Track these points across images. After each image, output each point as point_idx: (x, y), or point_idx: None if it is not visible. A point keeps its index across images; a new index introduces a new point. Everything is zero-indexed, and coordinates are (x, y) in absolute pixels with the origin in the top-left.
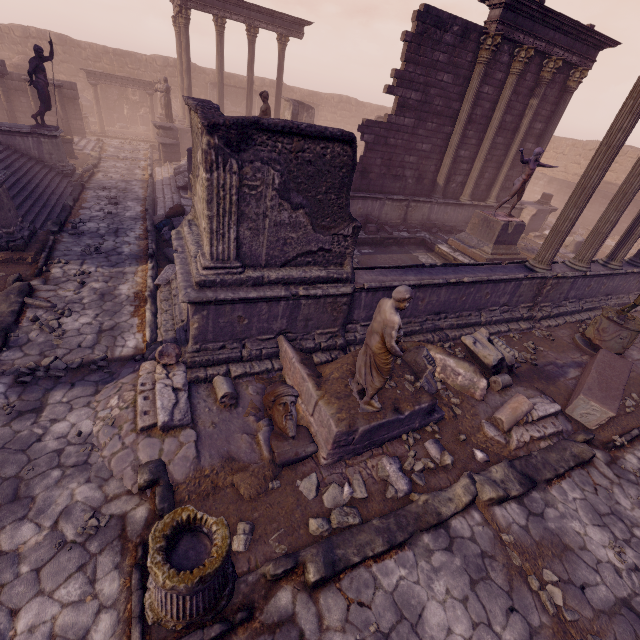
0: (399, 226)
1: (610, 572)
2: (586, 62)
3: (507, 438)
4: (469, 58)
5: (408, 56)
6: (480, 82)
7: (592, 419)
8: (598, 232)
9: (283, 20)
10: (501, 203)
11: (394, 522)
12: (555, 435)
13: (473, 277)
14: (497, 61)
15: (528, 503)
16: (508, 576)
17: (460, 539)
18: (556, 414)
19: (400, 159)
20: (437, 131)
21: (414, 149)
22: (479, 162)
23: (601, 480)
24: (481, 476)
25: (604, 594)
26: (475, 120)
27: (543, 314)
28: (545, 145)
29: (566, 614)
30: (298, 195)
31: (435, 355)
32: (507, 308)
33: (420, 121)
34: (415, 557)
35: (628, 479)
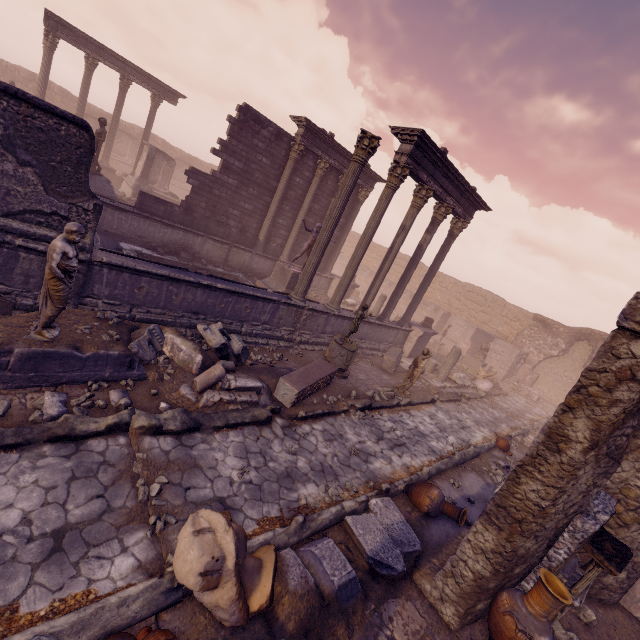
0: (217, 263)
1: (224, 483)
2: (368, 186)
3: (199, 398)
4: (283, 153)
5: (232, 133)
6: (291, 172)
7: (288, 398)
8: (342, 283)
9: (159, 85)
10: (294, 258)
11: (14, 430)
12: (249, 404)
13: (227, 286)
14: (305, 163)
15: (186, 439)
16: (118, 477)
17: (88, 452)
18: (258, 391)
19: (224, 209)
20: (258, 197)
21: (238, 205)
22: (294, 232)
23: (269, 435)
24: (145, 412)
25: (206, 494)
26: (290, 199)
27: (302, 339)
28: (346, 235)
29: (154, 500)
30: (27, 154)
31: (168, 335)
32: (270, 327)
33: (243, 185)
34: (20, 458)
35: (293, 437)
